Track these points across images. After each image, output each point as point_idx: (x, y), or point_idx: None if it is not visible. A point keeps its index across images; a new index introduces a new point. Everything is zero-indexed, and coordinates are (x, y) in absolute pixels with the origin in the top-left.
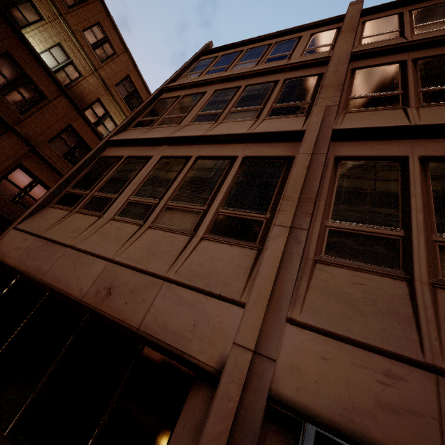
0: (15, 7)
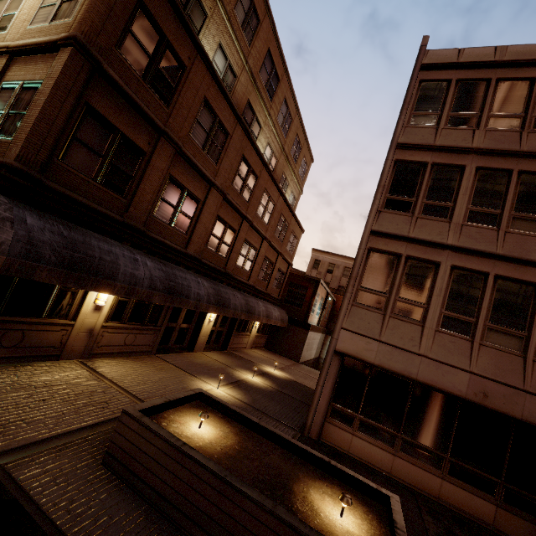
0: (187, 15)
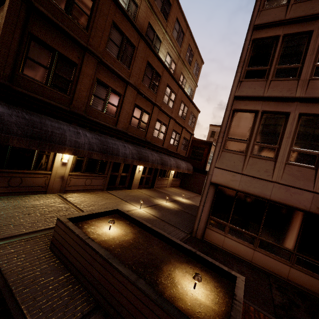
0: None
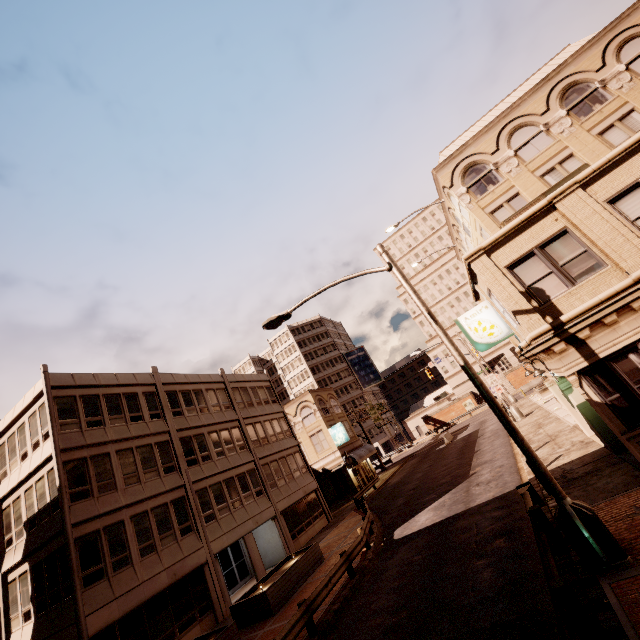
0: None
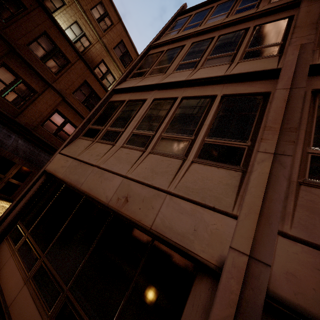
0: None
